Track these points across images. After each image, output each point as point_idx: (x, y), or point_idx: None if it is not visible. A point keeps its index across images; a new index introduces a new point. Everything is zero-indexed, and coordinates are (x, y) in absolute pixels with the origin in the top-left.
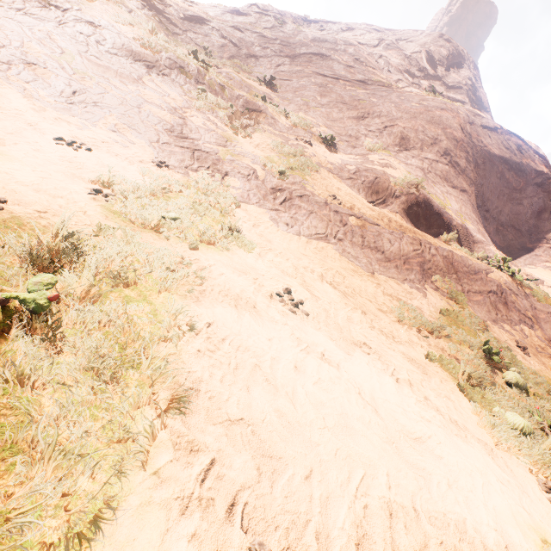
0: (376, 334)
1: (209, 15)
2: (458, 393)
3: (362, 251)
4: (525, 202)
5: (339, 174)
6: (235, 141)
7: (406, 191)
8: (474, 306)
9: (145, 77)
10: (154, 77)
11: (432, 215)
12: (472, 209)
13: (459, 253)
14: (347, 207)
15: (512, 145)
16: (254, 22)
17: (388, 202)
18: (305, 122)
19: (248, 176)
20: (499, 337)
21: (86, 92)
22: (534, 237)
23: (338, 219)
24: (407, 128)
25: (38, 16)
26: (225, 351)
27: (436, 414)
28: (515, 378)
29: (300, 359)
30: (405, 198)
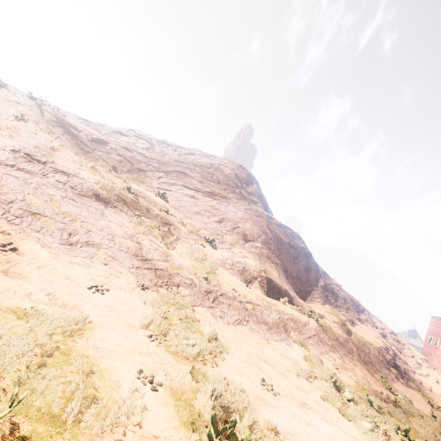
0: (300, 392)
1: (106, 137)
2: (343, 417)
3: (258, 326)
4: (300, 264)
5: (224, 266)
6: (171, 255)
7: (259, 274)
8: (311, 347)
9: (105, 210)
10: (110, 210)
11: (273, 287)
12: (283, 274)
13: (295, 314)
14: (243, 296)
15: (289, 234)
16: (134, 143)
17: (252, 282)
18: (195, 229)
19: (191, 285)
20: (327, 365)
21: (78, 233)
22: (308, 283)
23: (243, 307)
24: (244, 228)
25: (27, 170)
26: (290, 439)
27: (348, 436)
28: (350, 396)
29: (304, 428)
30: (260, 279)
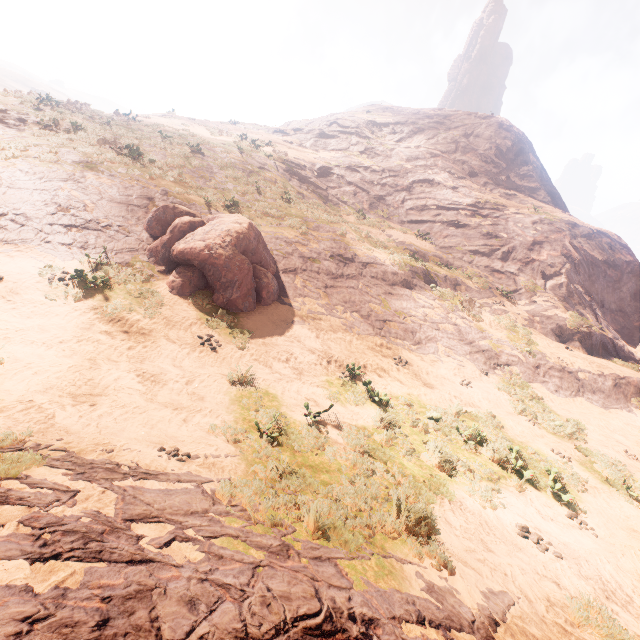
0: None
1: (323, 158)
2: None
3: (594, 396)
4: (624, 289)
5: (533, 326)
6: (484, 330)
7: (578, 330)
8: None
9: (412, 294)
10: (414, 292)
11: (597, 342)
12: (600, 315)
13: (634, 376)
14: (571, 365)
15: (605, 246)
16: (347, 147)
17: (569, 340)
18: (484, 281)
19: (518, 362)
20: None
21: (416, 330)
22: (637, 316)
23: (575, 378)
24: (540, 260)
25: (351, 275)
26: None
27: None
28: None
29: None
30: (579, 335)
